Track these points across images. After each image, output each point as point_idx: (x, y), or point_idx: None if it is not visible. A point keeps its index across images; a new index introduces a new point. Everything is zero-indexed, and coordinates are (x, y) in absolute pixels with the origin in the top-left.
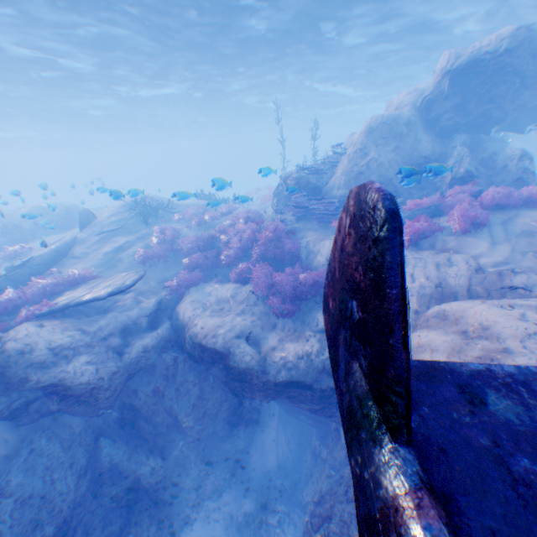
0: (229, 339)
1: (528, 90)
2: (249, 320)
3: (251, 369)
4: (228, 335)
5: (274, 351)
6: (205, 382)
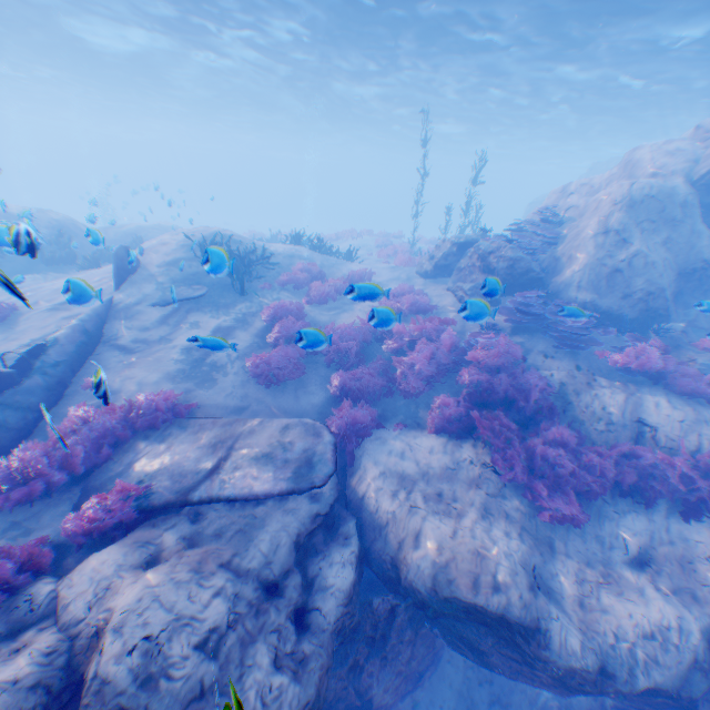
0: (531, 599)
1: None
2: (516, 536)
3: (589, 672)
4: (522, 587)
5: (589, 614)
6: (418, 631)
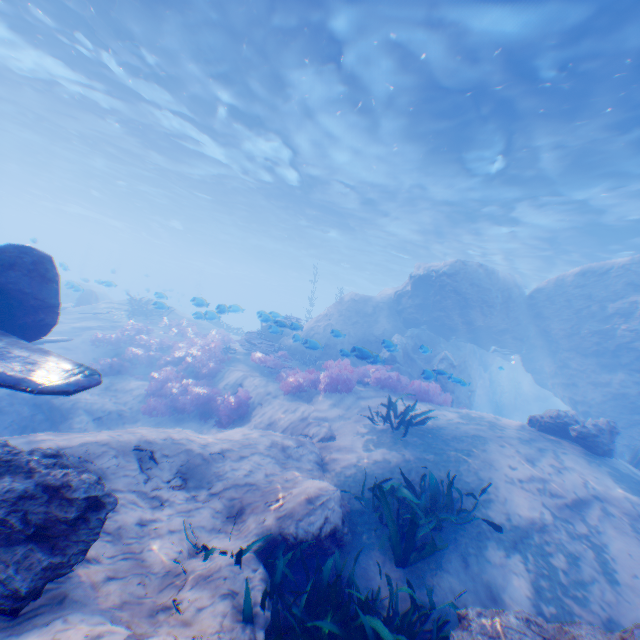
0: (77, 406)
1: (473, 309)
2: (118, 407)
3: None
4: (81, 403)
5: None
6: None
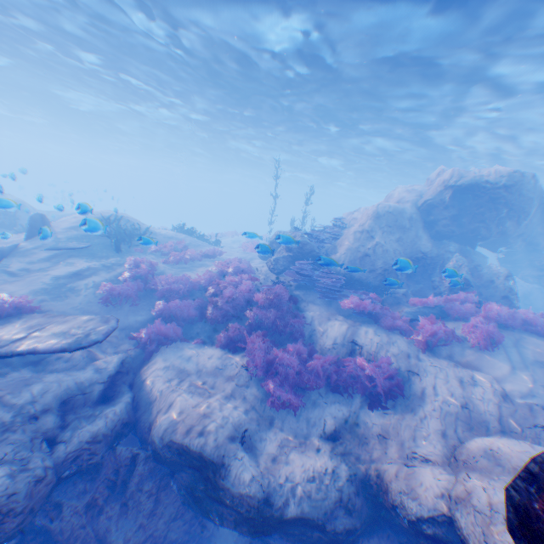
0: (224, 443)
1: (510, 220)
2: (243, 410)
3: (251, 496)
4: (222, 435)
5: (276, 464)
6: (163, 489)
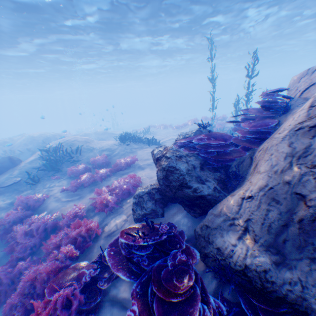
0: None
1: None
2: None
3: None
4: None
5: None
6: None
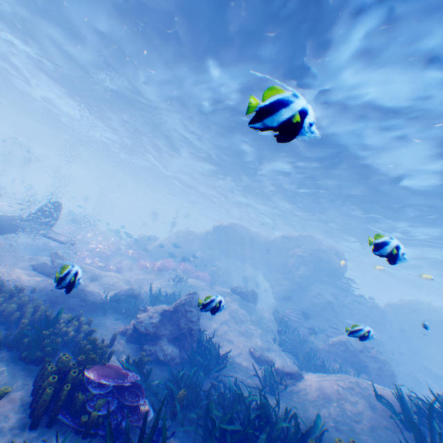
0: None
1: (237, 245)
2: None
3: None
4: None
5: None
6: None
